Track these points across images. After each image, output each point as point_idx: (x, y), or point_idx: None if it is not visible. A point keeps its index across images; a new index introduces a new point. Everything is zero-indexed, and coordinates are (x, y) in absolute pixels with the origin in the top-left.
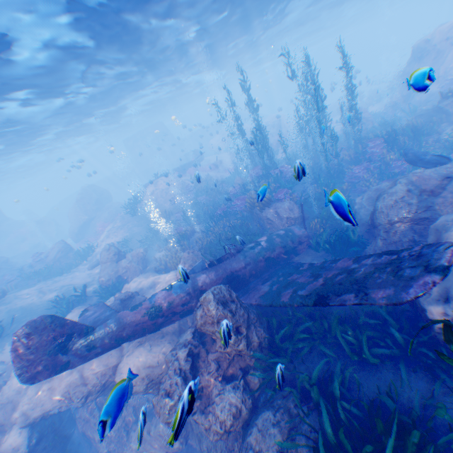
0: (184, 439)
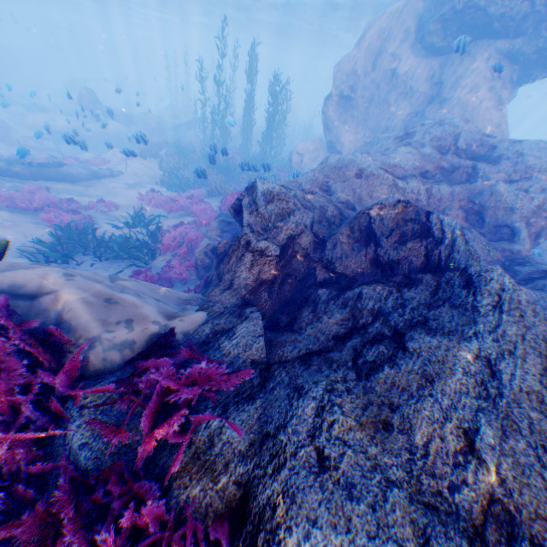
0: None
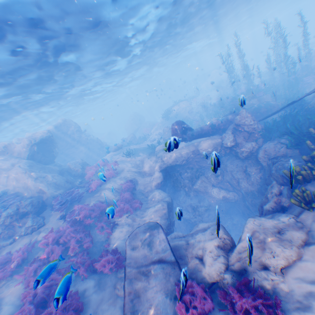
0: (222, 177)
